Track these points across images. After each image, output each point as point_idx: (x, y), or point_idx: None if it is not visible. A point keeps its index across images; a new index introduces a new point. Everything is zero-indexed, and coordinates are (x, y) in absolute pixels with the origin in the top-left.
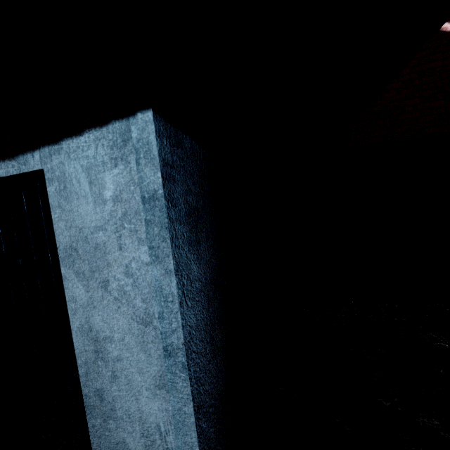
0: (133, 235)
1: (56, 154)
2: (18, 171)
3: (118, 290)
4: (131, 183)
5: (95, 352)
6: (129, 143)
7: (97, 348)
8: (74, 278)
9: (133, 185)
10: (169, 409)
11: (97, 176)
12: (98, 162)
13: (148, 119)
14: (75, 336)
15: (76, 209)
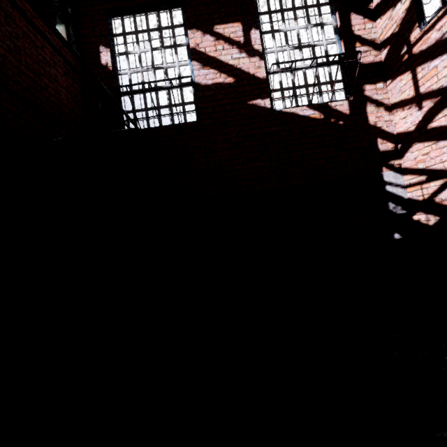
0: None
1: None
2: None
3: None
4: None
5: None
6: None
7: None
8: None
9: None
10: None
11: None
12: None
13: None
14: None
15: None
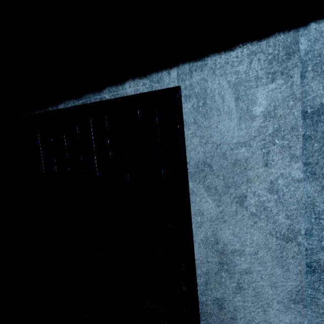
0: (284, 151)
1: (198, 70)
2: (149, 89)
3: (257, 205)
4: (290, 97)
5: (220, 264)
6: (293, 56)
7: (222, 260)
8: (204, 192)
9: (292, 99)
10: (304, 323)
11: (246, 92)
12: (249, 77)
13: (323, 28)
14: (197, 247)
15: (216, 125)
